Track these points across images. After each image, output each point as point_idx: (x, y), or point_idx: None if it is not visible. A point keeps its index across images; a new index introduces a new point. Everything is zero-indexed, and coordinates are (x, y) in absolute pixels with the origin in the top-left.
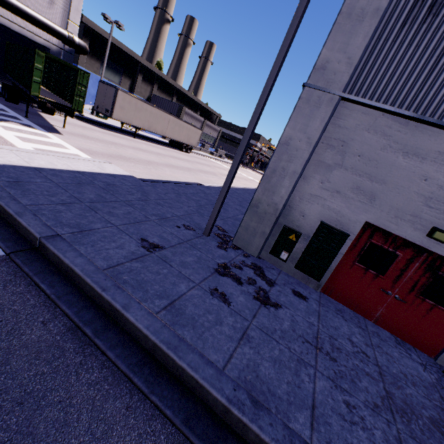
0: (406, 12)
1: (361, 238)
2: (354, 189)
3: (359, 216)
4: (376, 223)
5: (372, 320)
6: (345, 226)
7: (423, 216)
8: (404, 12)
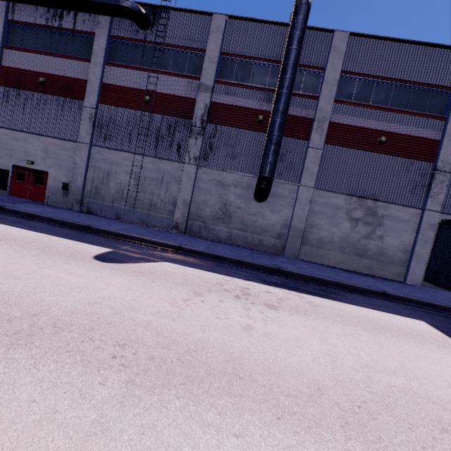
0: (2, 101)
1: (15, 171)
2: (6, 155)
3: (11, 163)
4: (16, 164)
5: (28, 199)
6: (8, 168)
7: (26, 158)
8: (1, 100)
